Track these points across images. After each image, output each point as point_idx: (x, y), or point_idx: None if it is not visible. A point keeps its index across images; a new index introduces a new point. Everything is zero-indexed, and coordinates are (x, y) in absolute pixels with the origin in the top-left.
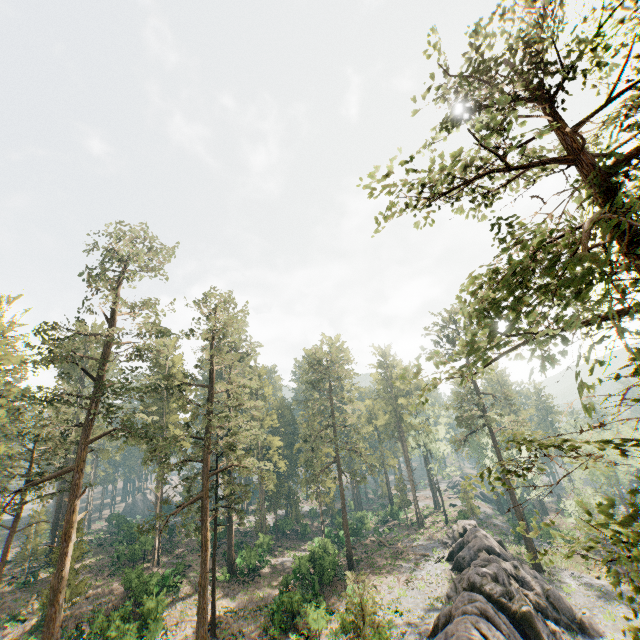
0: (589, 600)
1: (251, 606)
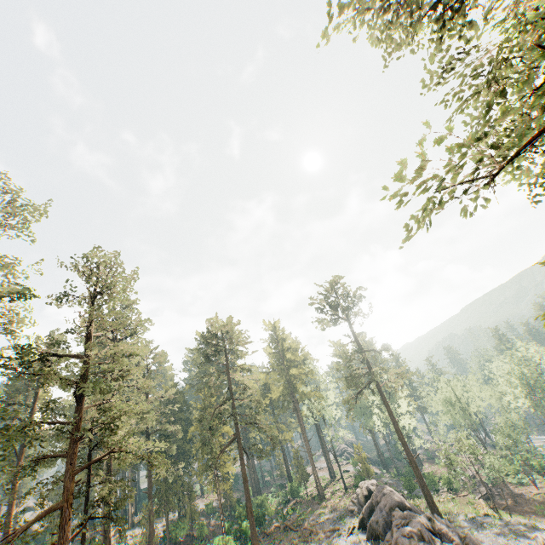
0: (492, 539)
1: None
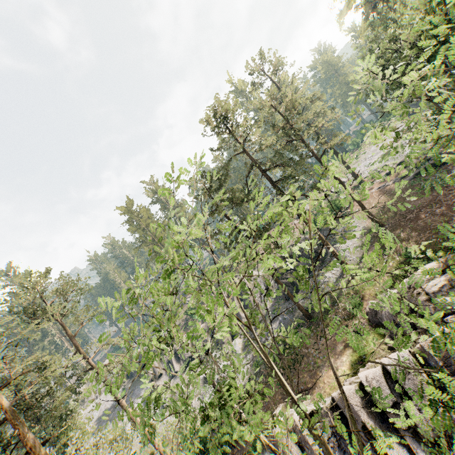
0: None
1: None
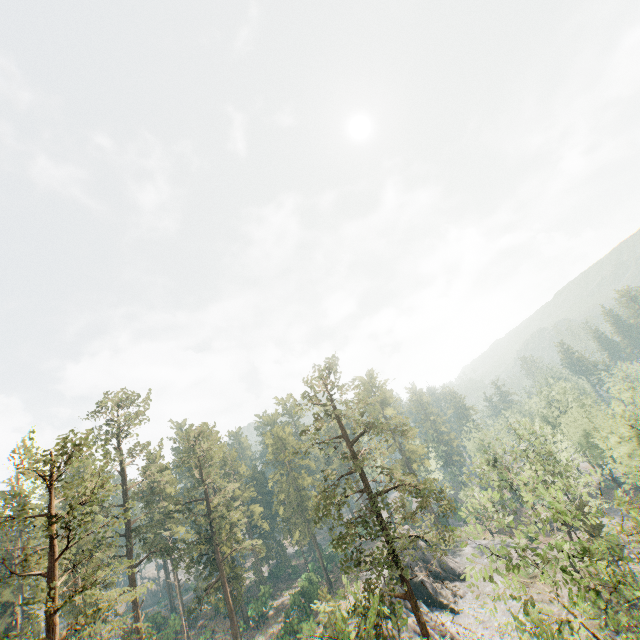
0: (472, 557)
1: (267, 639)
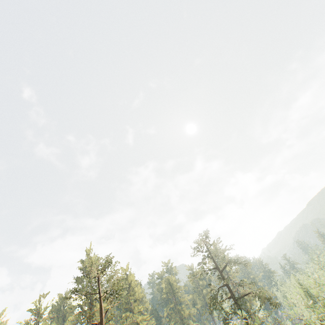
0: None
1: None
